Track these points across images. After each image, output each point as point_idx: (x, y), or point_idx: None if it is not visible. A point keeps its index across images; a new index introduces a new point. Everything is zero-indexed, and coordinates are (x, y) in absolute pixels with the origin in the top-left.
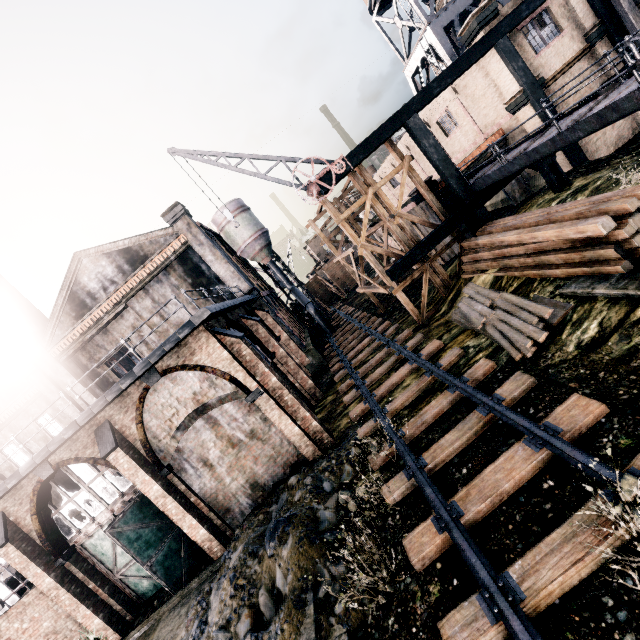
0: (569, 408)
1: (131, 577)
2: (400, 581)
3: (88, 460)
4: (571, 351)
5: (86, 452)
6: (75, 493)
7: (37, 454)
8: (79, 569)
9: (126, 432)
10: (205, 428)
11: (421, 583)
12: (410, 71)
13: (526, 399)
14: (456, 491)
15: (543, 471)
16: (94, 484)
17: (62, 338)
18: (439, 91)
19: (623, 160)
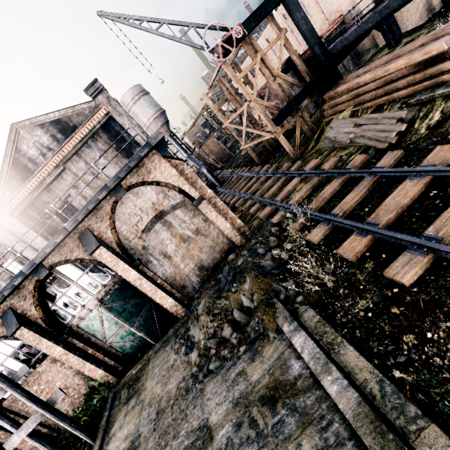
0: (436, 153)
1: (117, 343)
2: (339, 273)
3: (76, 261)
4: (423, 132)
5: (73, 255)
6: (66, 289)
7: (36, 256)
8: (79, 341)
9: (103, 237)
10: (163, 230)
11: (357, 267)
12: None
13: (399, 164)
14: (365, 220)
15: (427, 189)
16: (80, 281)
17: (12, 197)
18: None
19: (434, 23)
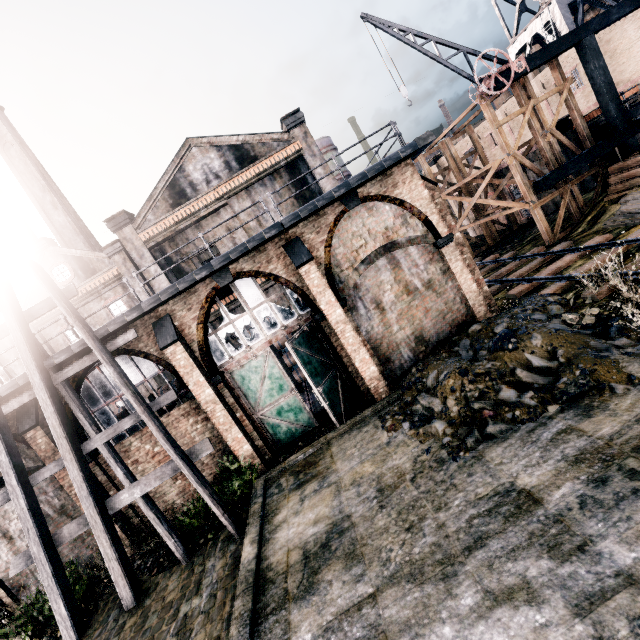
0: None
1: (272, 419)
2: None
3: (269, 275)
4: None
5: (268, 267)
6: (237, 316)
7: (234, 249)
8: (230, 394)
9: (313, 254)
10: (386, 268)
11: None
12: (516, 48)
13: None
14: None
15: None
16: (258, 310)
17: (155, 223)
18: (617, 17)
19: None
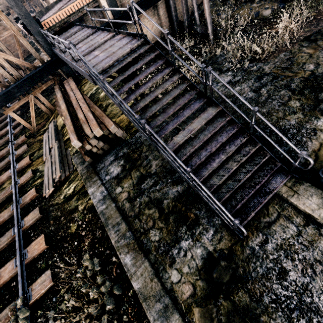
0: (37, 243)
1: None
2: None
3: None
4: (62, 199)
5: None
6: None
7: None
8: None
9: None
10: None
11: None
12: None
13: (35, 225)
14: None
15: (16, 275)
16: None
17: None
18: None
19: None
